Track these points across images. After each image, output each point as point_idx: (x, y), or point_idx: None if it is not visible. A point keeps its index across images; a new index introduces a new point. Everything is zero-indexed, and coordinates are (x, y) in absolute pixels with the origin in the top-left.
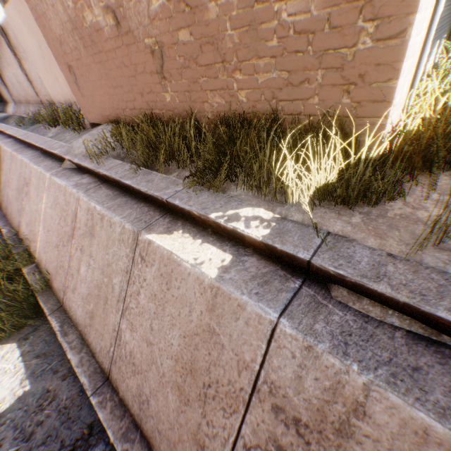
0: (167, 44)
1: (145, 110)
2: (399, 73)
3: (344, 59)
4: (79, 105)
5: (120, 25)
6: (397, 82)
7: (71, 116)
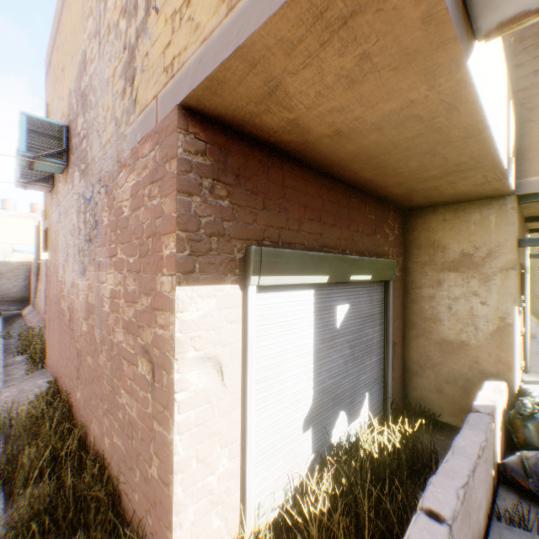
0: (84, 356)
1: (69, 390)
2: (173, 525)
3: (147, 472)
4: (47, 347)
5: (72, 321)
6: (172, 533)
7: (36, 354)
